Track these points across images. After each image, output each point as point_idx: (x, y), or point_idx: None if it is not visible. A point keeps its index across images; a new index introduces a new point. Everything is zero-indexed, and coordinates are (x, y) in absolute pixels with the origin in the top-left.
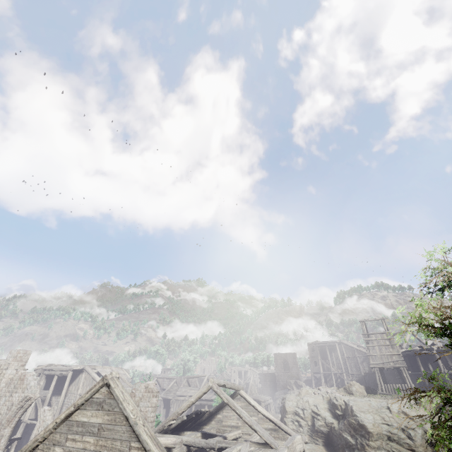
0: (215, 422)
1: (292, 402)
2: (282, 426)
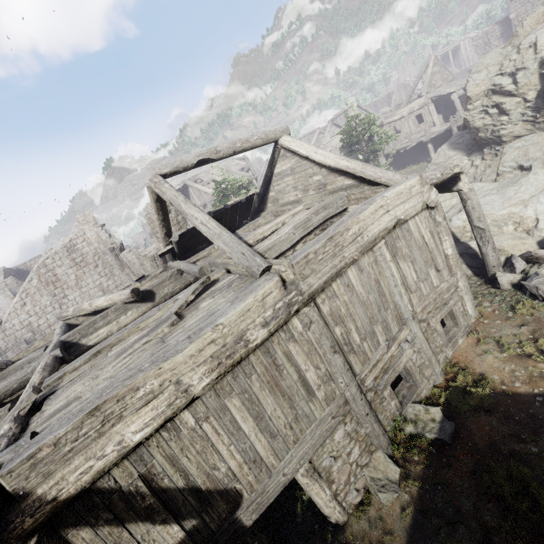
0: (271, 204)
1: (487, 71)
2: (366, 176)
